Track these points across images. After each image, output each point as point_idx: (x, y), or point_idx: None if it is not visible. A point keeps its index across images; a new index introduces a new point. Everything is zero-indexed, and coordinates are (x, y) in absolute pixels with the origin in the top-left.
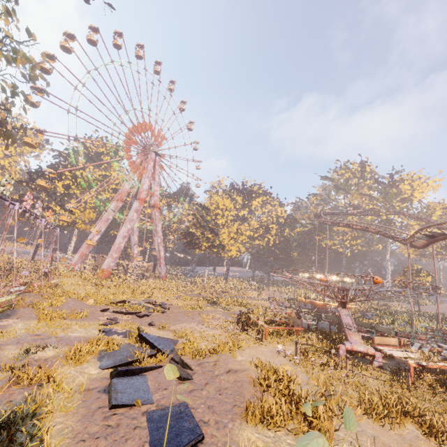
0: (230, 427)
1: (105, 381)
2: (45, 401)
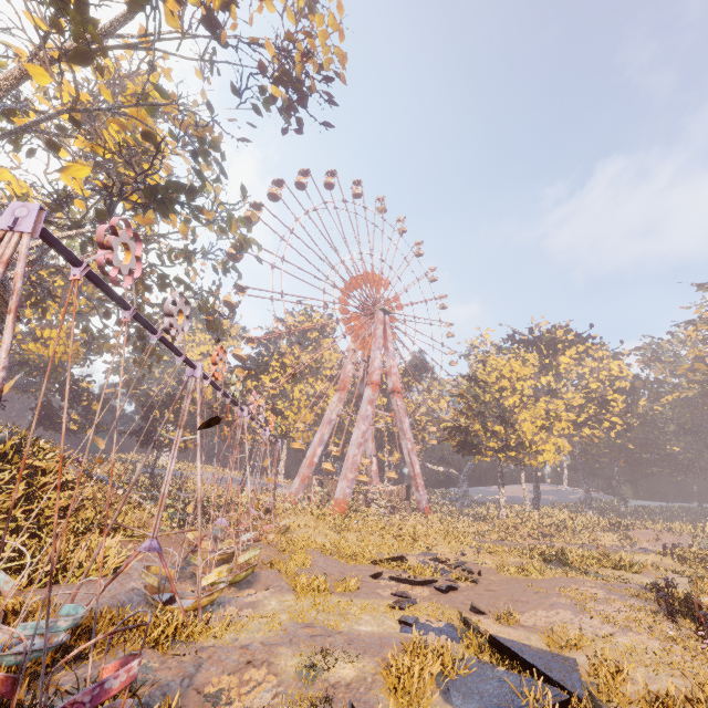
0: None
1: None
2: None
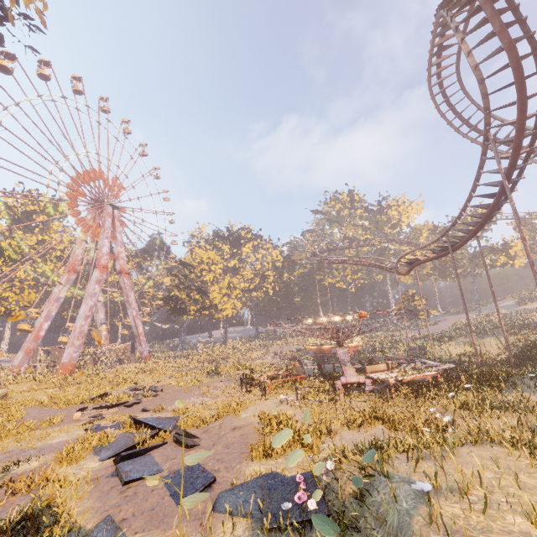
0: (238, 468)
1: (110, 469)
2: (54, 498)
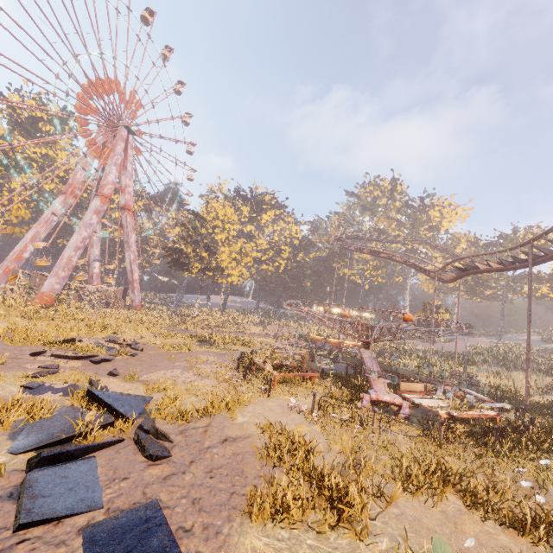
0: (225, 533)
1: (16, 477)
2: None
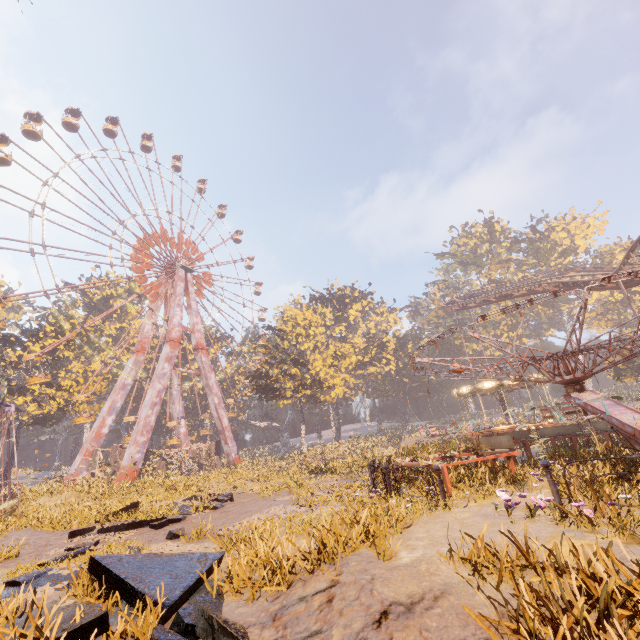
0: None
1: None
2: None
